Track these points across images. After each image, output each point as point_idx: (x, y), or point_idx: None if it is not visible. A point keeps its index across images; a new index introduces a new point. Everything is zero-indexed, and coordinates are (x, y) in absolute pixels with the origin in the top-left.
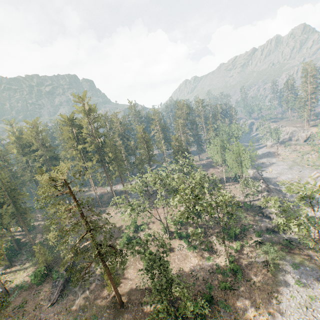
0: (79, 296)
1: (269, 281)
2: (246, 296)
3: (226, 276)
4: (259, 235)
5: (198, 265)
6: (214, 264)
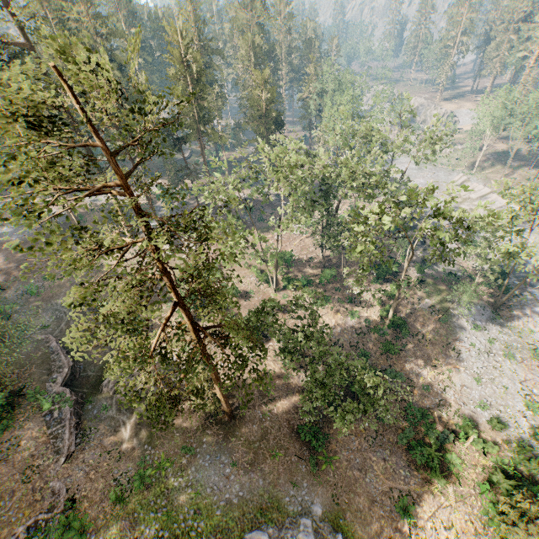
0: (127, 424)
1: (441, 331)
2: (416, 355)
3: (383, 334)
4: (423, 270)
5: (337, 326)
6: (362, 321)
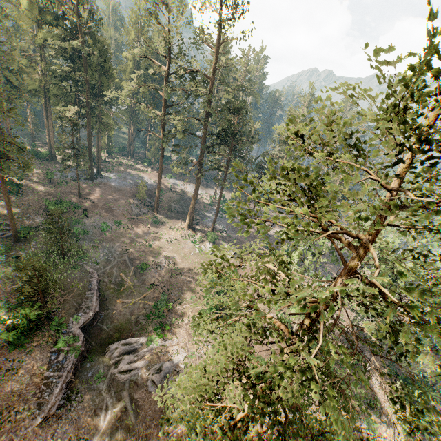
0: (108, 411)
1: None
2: None
3: None
4: None
5: None
6: (379, 440)
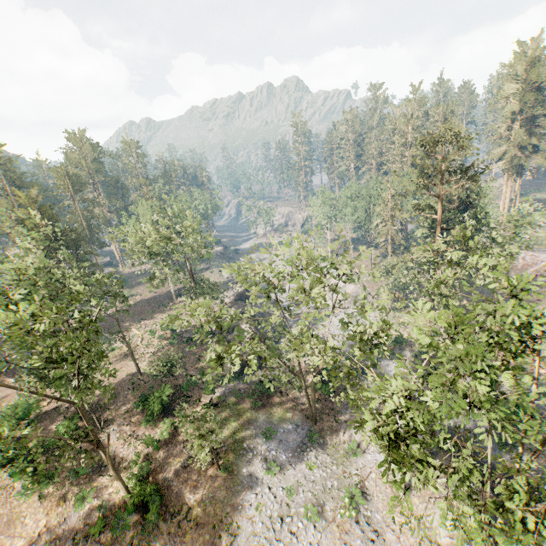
0: None
1: (220, 492)
2: None
3: (121, 528)
4: (212, 389)
5: (43, 533)
6: (97, 507)
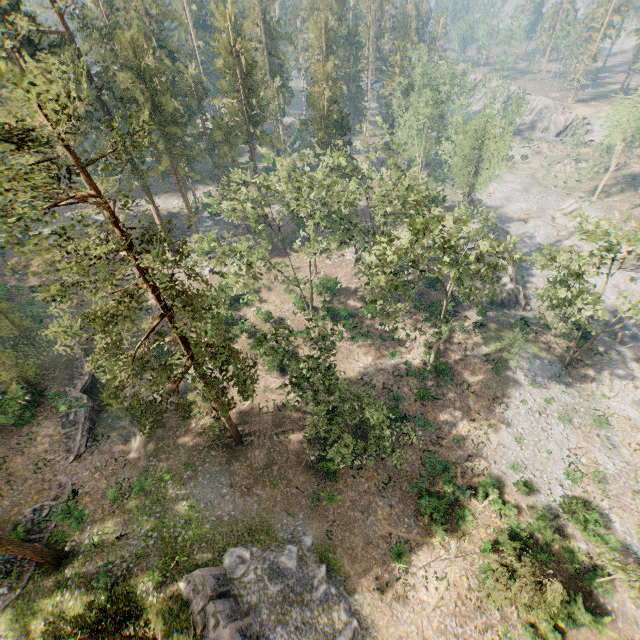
0: (137, 436)
1: (491, 384)
2: (455, 406)
3: (423, 380)
4: (484, 313)
5: (373, 365)
6: (403, 363)
